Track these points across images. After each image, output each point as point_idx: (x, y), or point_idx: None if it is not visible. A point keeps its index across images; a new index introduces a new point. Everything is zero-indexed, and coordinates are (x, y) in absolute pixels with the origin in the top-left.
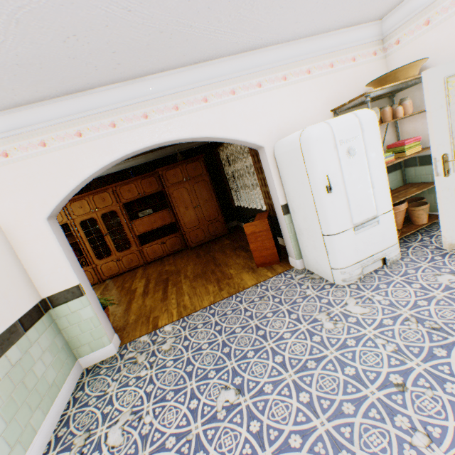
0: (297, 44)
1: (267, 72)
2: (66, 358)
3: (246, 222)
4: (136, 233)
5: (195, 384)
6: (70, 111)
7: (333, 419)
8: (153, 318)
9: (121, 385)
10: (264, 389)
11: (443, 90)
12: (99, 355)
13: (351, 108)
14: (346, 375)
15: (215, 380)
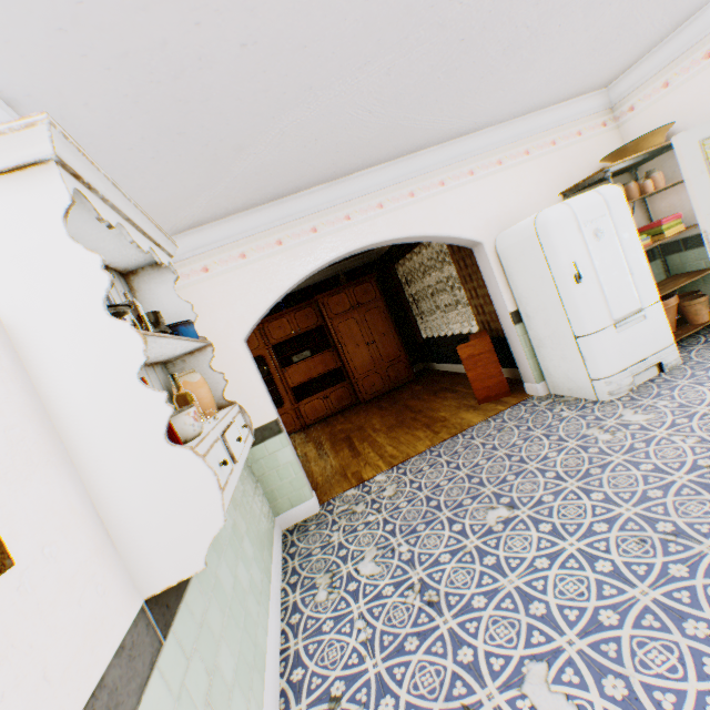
0: (511, 124)
1: (479, 158)
2: (268, 511)
3: (440, 361)
4: (290, 385)
5: (449, 513)
6: (272, 219)
7: (639, 504)
8: (353, 474)
9: (347, 532)
10: (543, 500)
11: (701, 154)
12: (299, 512)
13: (584, 189)
14: (643, 470)
15: (474, 505)
